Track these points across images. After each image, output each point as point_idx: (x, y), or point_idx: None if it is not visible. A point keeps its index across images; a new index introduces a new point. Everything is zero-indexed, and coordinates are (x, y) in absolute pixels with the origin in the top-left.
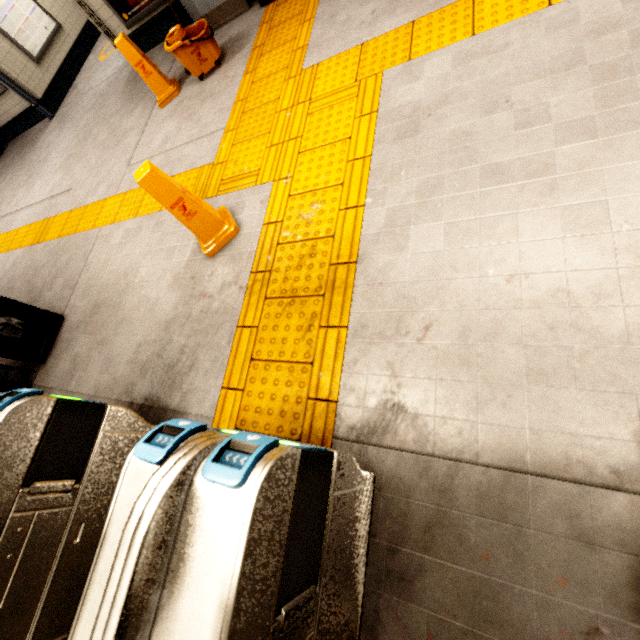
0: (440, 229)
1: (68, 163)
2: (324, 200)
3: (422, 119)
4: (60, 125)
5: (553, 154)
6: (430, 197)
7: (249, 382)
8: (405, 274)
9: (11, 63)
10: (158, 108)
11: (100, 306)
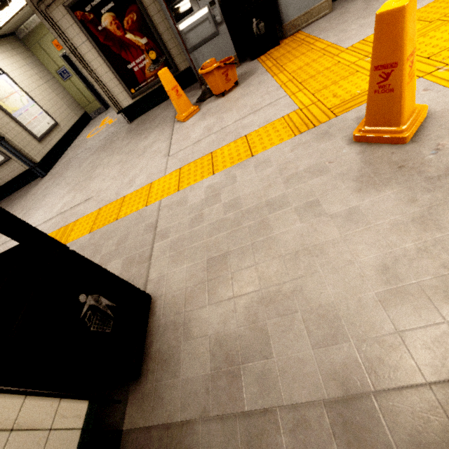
0: None
1: (78, 186)
2: None
3: None
4: (56, 175)
5: None
6: None
7: None
8: None
9: (20, 139)
10: (180, 123)
11: (224, 258)
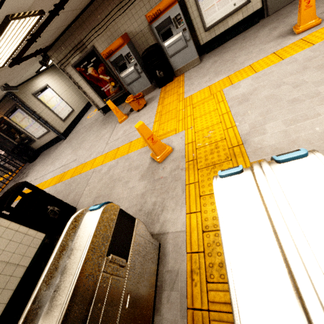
0: (279, 123)
1: (74, 151)
2: (214, 129)
3: (248, 96)
4: (69, 140)
5: (317, 90)
6: (267, 115)
7: (203, 206)
8: (272, 141)
9: (54, 121)
10: (118, 124)
11: (98, 198)
